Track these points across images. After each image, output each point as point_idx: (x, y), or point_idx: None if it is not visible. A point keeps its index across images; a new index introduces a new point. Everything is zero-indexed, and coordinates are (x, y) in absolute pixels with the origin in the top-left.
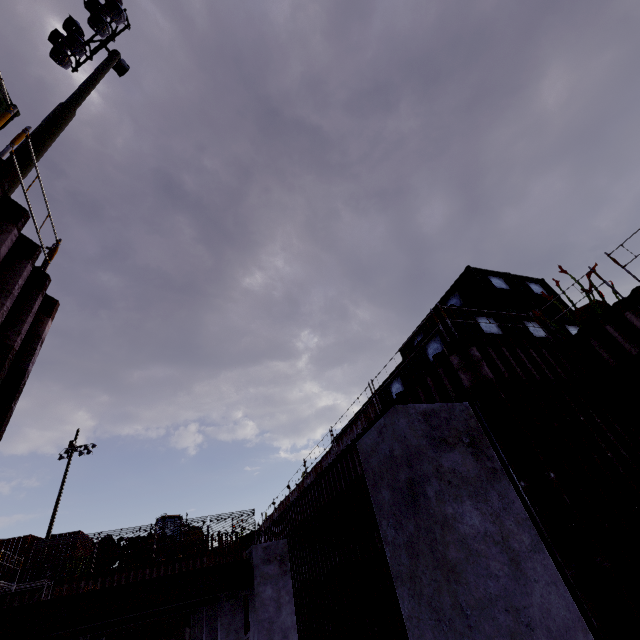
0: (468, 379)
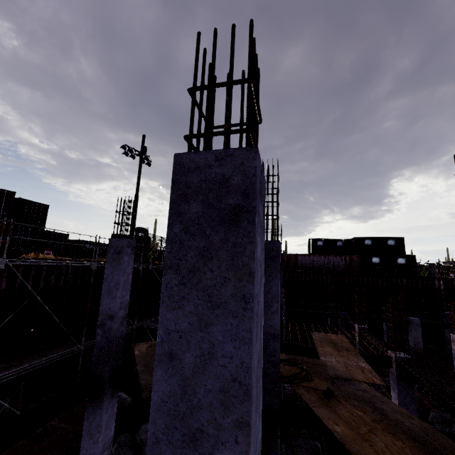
0: (442, 287)
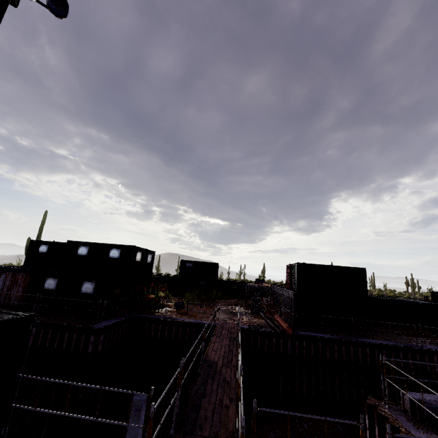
0: (91, 349)
